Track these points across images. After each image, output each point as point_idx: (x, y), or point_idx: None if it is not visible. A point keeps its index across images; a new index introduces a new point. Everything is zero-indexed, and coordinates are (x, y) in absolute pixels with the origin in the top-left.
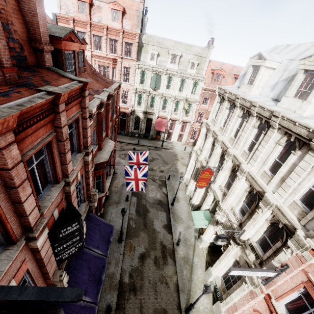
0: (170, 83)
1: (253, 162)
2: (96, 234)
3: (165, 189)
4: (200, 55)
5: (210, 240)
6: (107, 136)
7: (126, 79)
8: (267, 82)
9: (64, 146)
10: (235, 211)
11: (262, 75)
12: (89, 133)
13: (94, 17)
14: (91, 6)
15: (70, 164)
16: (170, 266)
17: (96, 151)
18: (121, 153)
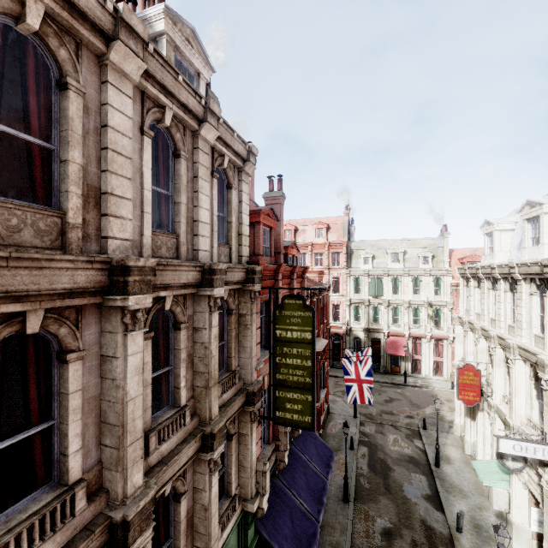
0: (396, 285)
1: (520, 330)
2: (312, 447)
3: (419, 441)
4: (432, 246)
5: (533, 526)
6: (318, 336)
7: (335, 291)
8: (511, 245)
9: None
10: (532, 420)
11: (500, 239)
12: None
13: (299, 239)
14: (295, 231)
15: None
16: None
17: None
18: (336, 390)
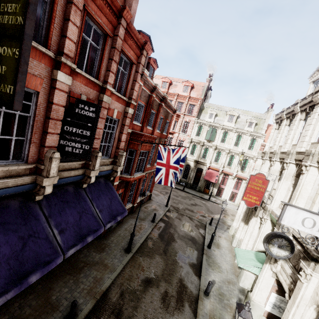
0: (225, 137)
1: None
2: (105, 200)
3: (203, 230)
4: (258, 117)
5: (267, 307)
6: (152, 135)
7: (184, 132)
8: None
9: (114, 52)
10: None
11: None
12: (136, 87)
13: (171, 90)
14: (170, 84)
15: (113, 77)
16: (186, 317)
17: (138, 130)
18: (163, 190)
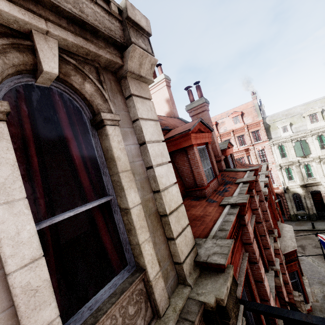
0: (322, 141)
1: None
2: None
3: None
4: None
5: None
6: (277, 220)
7: (263, 160)
8: None
9: (263, 228)
10: None
11: None
12: (269, 215)
13: (221, 130)
14: (216, 125)
15: (271, 248)
16: None
17: None
18: None
